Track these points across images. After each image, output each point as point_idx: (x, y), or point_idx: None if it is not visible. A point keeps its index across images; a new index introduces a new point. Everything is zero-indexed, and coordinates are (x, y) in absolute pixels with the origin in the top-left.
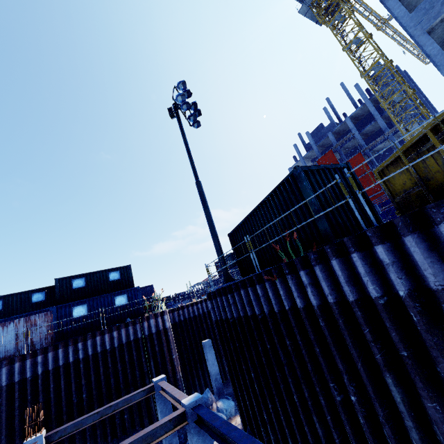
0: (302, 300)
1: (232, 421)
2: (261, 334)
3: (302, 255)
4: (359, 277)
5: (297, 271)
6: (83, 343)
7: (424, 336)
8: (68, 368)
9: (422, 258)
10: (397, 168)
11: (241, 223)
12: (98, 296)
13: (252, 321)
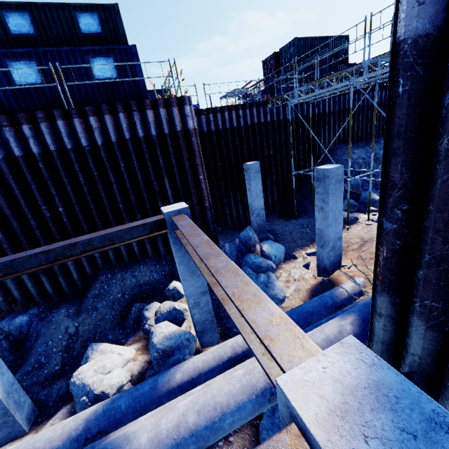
0: None
1: (281, 269)
2: None
3: None
4: None
5: None
6: (33, 127)
7: None
8: (17, 165)
9: None
10: None
11: None
12: (55, 49)
13: None
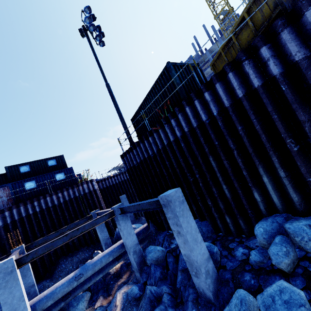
0: (173, 136)
1: None
2: (153, 166)
3: (172, 111)
4: (198, 113)
5: (170, 121)
6: (37, 202)
7: (223, 131)
8: (29, 217)
9: (222, 93)
10: (220, 60)
11: (138, 109)
12: (43, 175)
13: (148, 160)
